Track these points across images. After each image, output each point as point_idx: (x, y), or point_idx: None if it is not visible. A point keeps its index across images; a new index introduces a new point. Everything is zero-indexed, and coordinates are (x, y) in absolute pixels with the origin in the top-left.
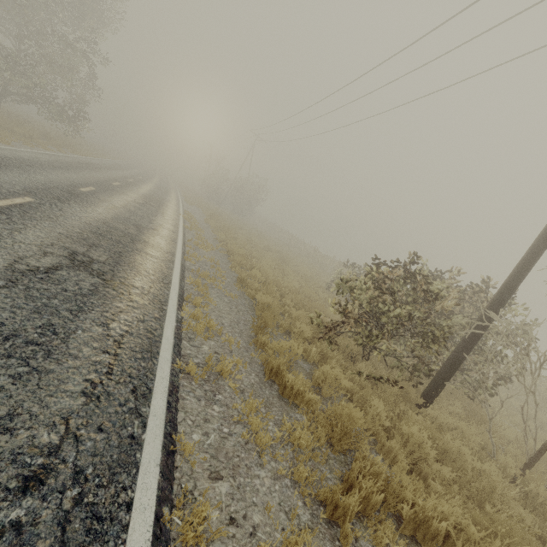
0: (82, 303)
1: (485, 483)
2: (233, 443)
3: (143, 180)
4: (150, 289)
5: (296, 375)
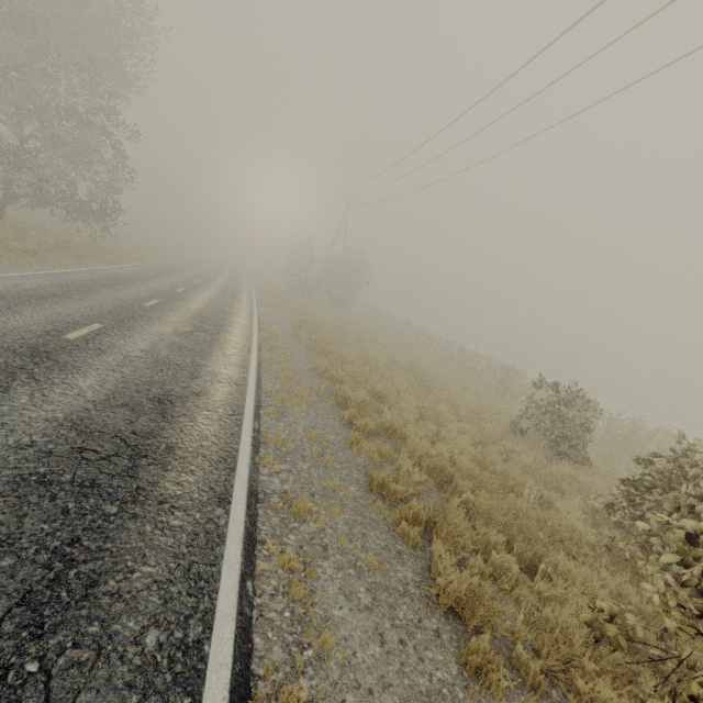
0: None
1: None
2: None
3: (200, 285)
4: None
5: None
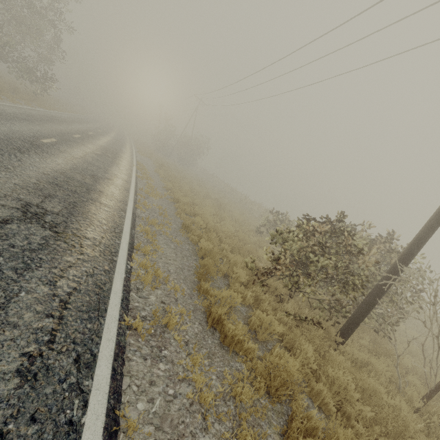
0: (29, 260)
1: (400, 422)
2: (178, 406)
3: (102, 133)
4: (102, 239)
5: (234, 320)
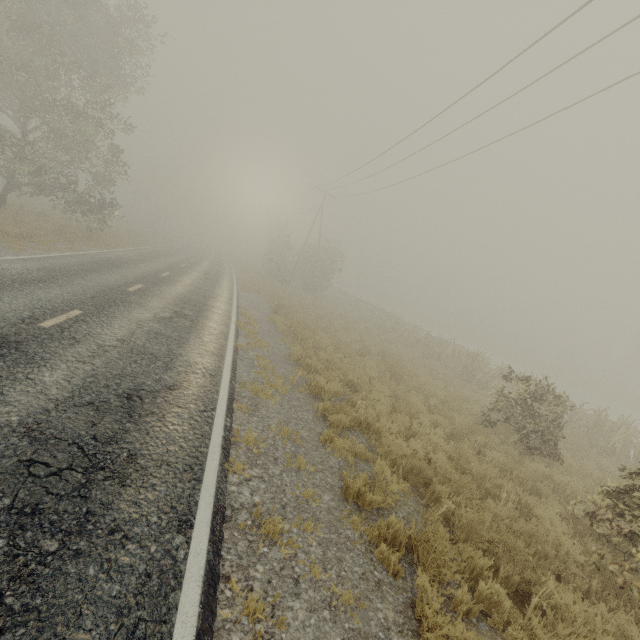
0: None
1: None
2: None
3: (185, 270)
4: None
5: None
